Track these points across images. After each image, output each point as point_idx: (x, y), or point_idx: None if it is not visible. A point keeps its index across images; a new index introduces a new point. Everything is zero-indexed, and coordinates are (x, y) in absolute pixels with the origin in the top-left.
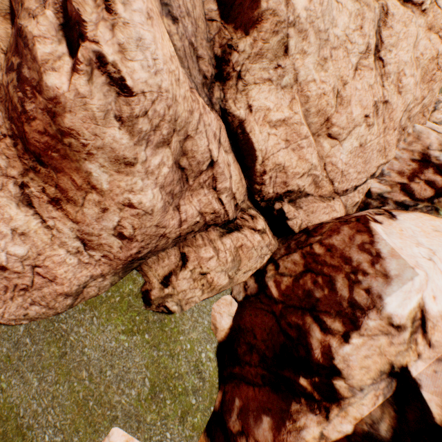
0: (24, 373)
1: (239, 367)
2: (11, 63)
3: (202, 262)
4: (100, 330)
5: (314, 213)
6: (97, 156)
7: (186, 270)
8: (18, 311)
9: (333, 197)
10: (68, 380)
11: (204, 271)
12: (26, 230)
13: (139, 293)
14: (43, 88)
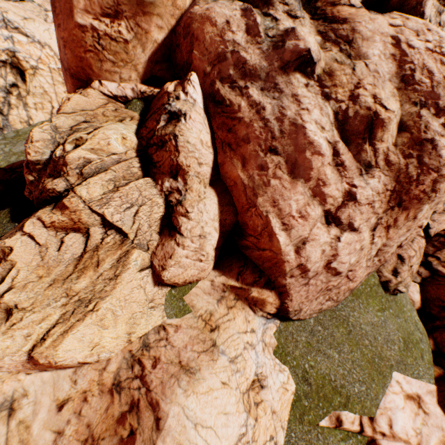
0: (324, 351)
1: (438, 321)
2: (408, 153)
3: (410, 259)
4: (365, 311)
5: (441, 224)
6: (433, 201)
7: (405, 265)
8: (316, 307)
9: (443, 213)
10: (358, 348)
11: (411, 265)
12: (364, 246)
13: (378, 284)
14: (441, 170)
